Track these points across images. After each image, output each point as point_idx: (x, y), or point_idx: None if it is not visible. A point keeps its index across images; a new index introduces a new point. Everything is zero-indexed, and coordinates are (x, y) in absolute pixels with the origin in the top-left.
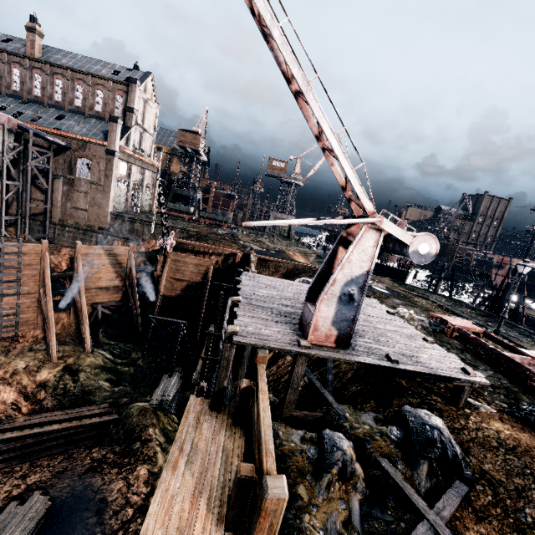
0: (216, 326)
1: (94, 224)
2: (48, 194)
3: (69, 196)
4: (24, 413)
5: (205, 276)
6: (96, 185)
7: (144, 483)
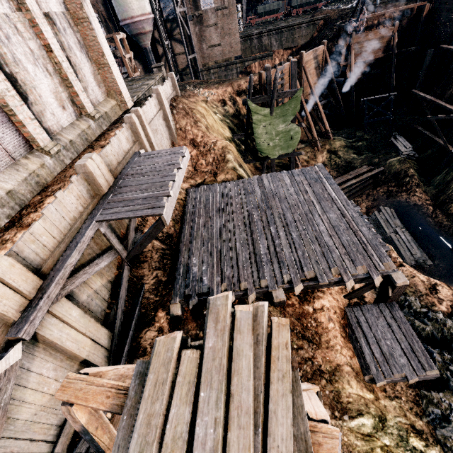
0: (419, 89)
1: (228, 57)
2: (192, 41)
3: (202, 36)
4: None
5: (385, 49)
6: (221, 11)
7: (426, 196)
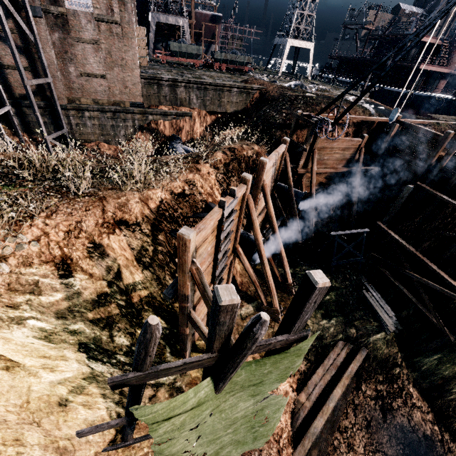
0: (387, 224)
1: (120, 99)
2: (41, 54)
3: (67, 52)
4: (295, 388)
5: (348, 161)
6: (107, 24)
7: (423, 400)
